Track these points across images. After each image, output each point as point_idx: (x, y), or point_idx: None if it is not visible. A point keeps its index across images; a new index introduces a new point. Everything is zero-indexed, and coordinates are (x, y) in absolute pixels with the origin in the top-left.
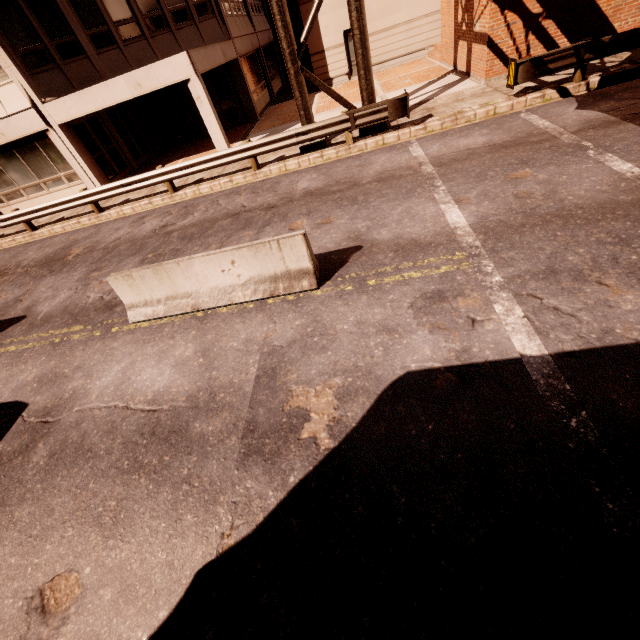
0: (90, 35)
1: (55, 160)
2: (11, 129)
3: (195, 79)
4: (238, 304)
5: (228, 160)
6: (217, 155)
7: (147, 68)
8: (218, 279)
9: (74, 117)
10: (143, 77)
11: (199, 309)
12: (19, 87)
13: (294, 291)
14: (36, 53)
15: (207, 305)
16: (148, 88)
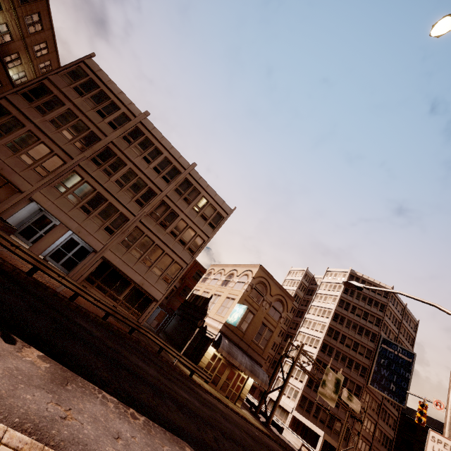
0: (314, 413)
1: (285, 417)
2: (285, 406)
3: (322, 437)
4: (289, 442)
5: (311, 449)
6: (310, 446)
7: (316, 426)
8: (290, 437)
9: (296, 416)
10: (314, 426)
11: (285, 437)
12: (294, 405)
13: (295, 447)
14: (302, 405)
15: (286, 438)
16: (313, 428)
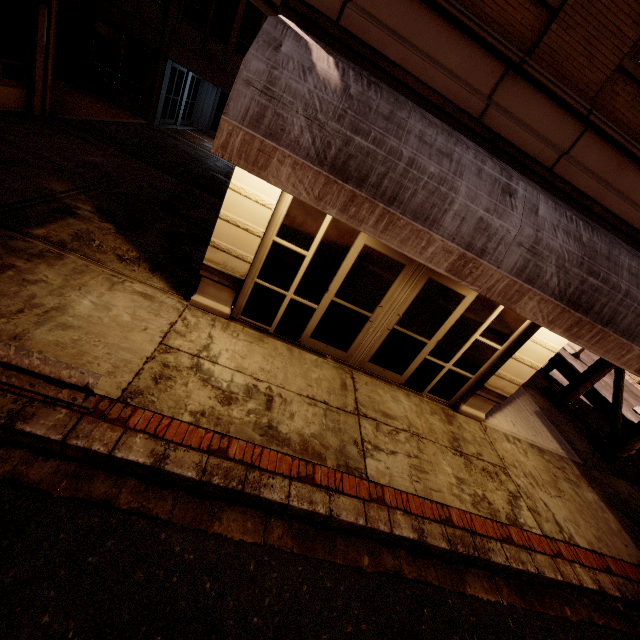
0: None
1: None
2: None
3: None
4: None
5: None
6: None
7: None
8: None
9: None
10: None
11: None
12: None
13: None
14: None
15: None
16: None
